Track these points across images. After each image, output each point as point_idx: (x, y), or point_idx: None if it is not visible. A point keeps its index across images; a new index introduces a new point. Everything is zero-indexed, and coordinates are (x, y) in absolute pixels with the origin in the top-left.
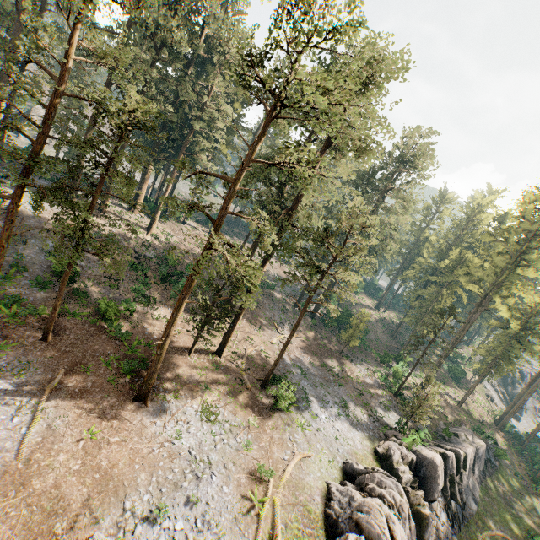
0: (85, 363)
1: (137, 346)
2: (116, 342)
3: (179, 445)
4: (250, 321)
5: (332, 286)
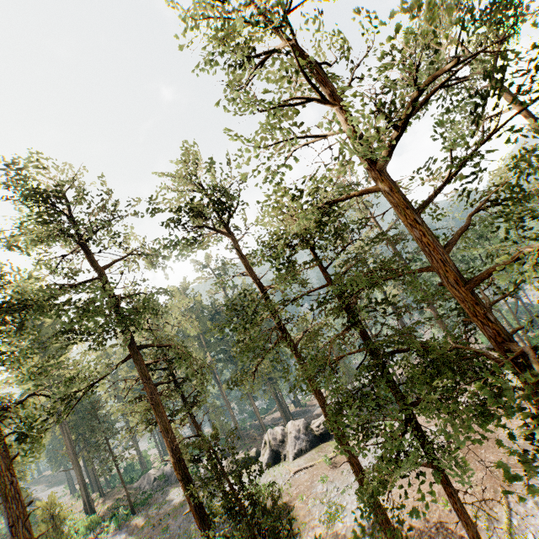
0: None
1: None
2: None
3: None
4: None
5: None
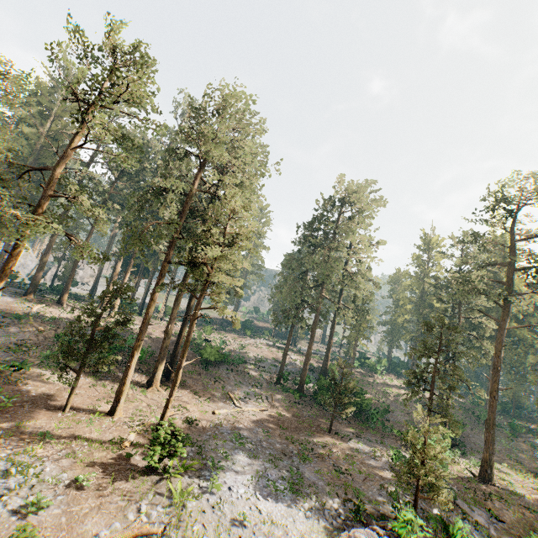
0: None
1: None
2: None
3: None
4: (195, 393)
5: (326, 356)
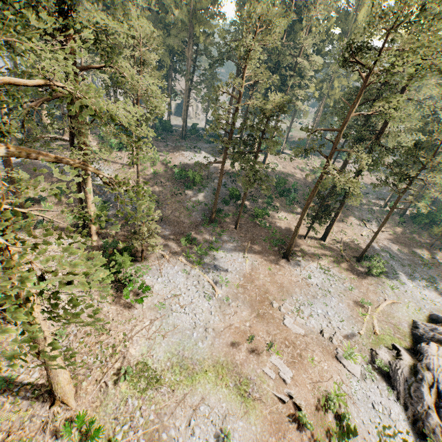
0: (255, 240)
1: (275, 233)
2: (265, 230)
3: (310, 281)
4: (342, 220)
5: (423, 187)
